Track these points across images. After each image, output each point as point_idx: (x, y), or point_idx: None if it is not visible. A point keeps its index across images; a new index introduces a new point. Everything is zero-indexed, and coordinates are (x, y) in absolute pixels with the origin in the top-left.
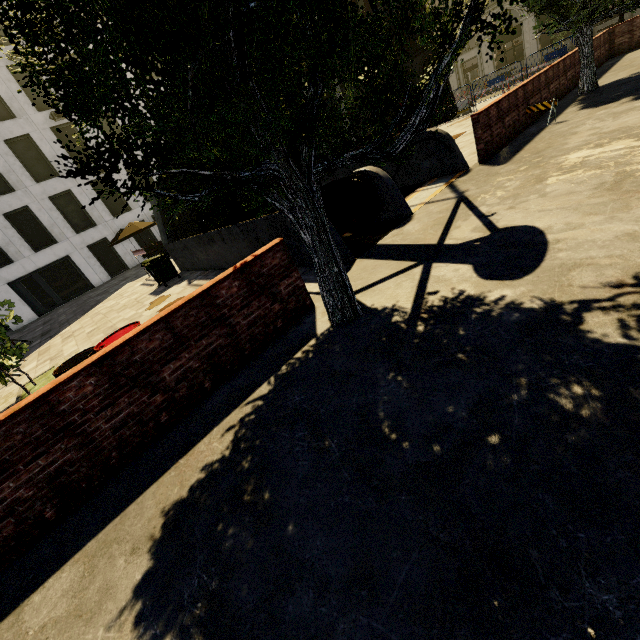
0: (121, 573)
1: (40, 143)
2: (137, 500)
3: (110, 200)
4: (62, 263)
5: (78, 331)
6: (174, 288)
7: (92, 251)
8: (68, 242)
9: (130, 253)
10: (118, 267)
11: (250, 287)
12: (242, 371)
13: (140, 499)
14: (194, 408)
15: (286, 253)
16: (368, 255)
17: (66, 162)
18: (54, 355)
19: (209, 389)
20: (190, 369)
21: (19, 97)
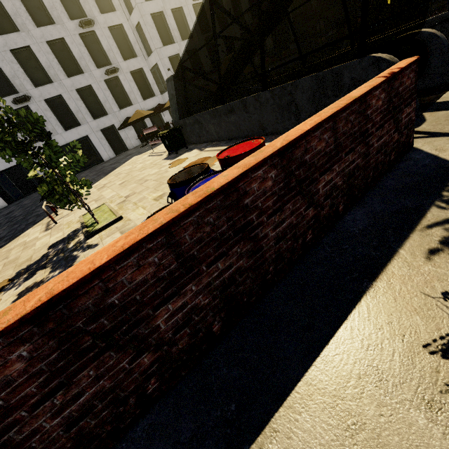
0: (448, 444)
1: (71, 46)
2: (346, 326)
3: (118, 96)
4: (83, 141)
5: (109, 184)
6: (187, 154)
7: (103, 134)
8: (88, 125)
9: (129, 138)
10: (121, 148)
11: (388, 105)
12: (368, 199)
13: (351, 325)
14: (328, 231)
15: (415, 76)
16: (438, 108)
17: (89, 63)
18: (96, 198)
19: (340, 213)
20: (335, 186)
21: (57, 7)
